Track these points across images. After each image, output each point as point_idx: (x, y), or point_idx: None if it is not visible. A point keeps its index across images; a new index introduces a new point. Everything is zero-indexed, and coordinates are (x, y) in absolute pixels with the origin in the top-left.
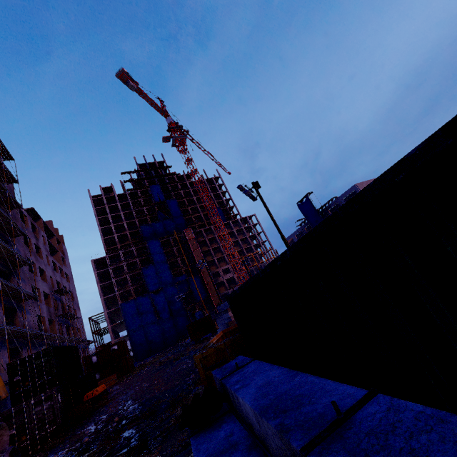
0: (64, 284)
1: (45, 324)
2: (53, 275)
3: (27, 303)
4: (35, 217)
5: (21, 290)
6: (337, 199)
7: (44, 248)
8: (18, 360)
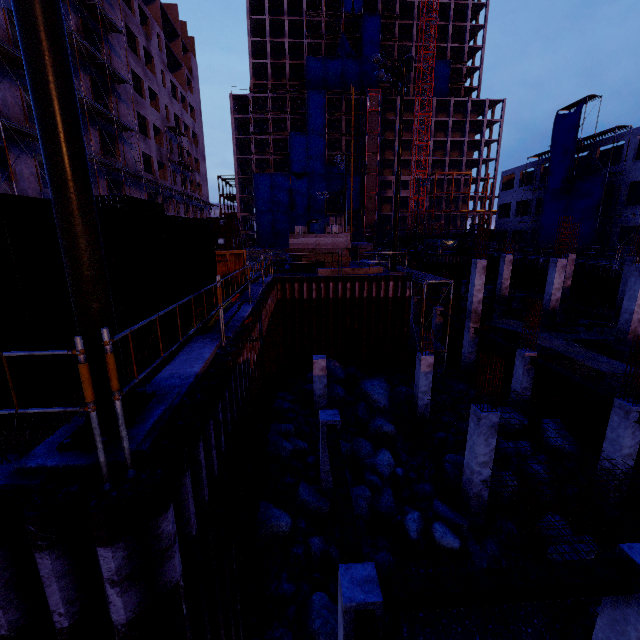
0: (186, 121)
1: (153, 166)
2: (169, 103)
3: (130, 135)
4: None
5: (113, 117)
6: (628, 132)
7: (159, 57)
8: (100, 196)
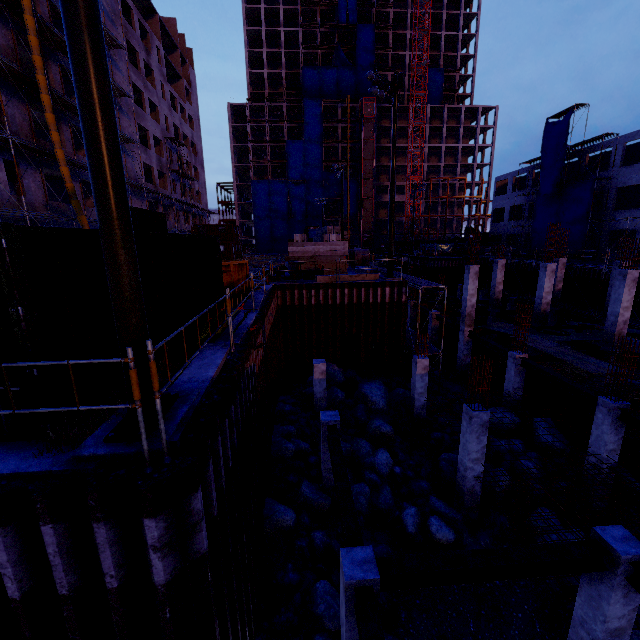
0: (185, 131)
1: (154, 176)
2: (169, 114)
3: (131, 146)
4: (149, 9)
5: None
6: (615, 140)
7: (159, 69)
8: None
